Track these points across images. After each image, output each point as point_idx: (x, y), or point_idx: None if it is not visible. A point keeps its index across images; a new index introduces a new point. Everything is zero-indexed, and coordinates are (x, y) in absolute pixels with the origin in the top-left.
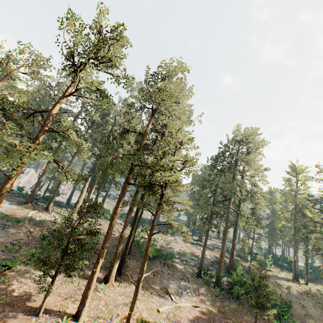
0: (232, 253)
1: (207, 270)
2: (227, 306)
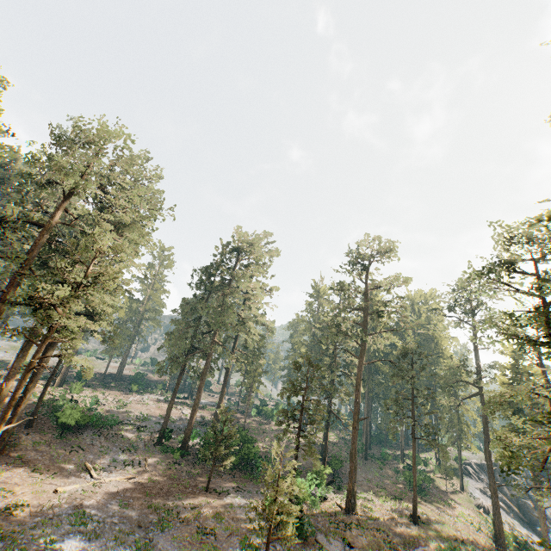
0: (219, 405)
1: (170, 432)
2: (186, 472)
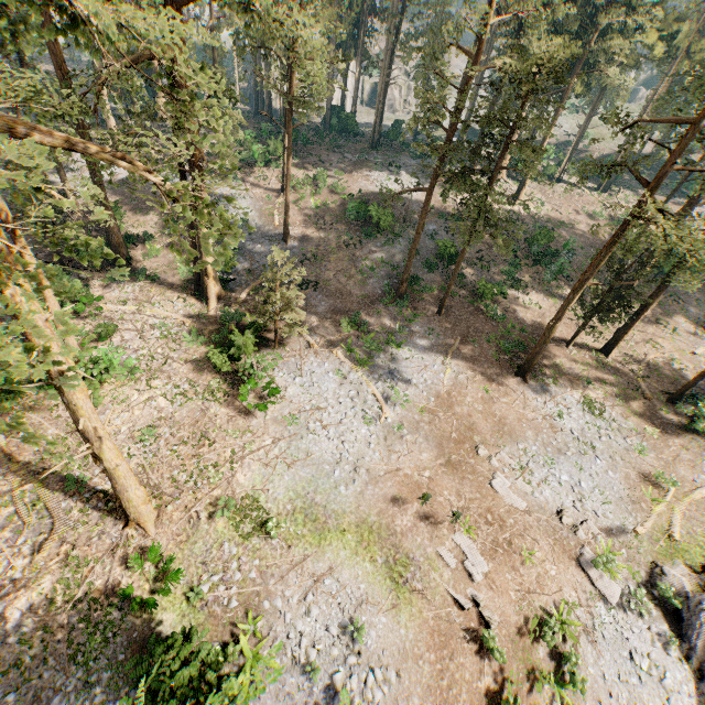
0: None
1: None
2: None
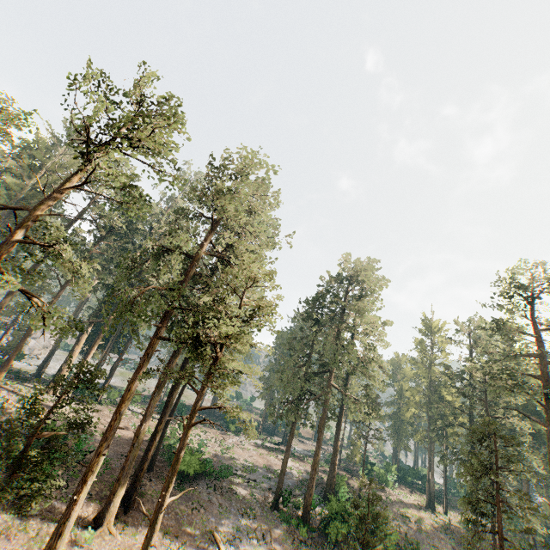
0: (333, 463)
1: (288, 495)
2: None
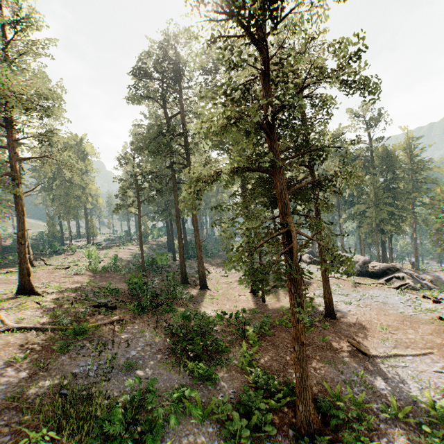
0: (170, 234)
1: None
2: (207, 262)
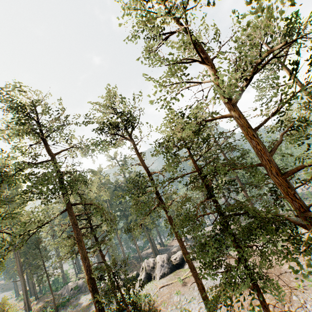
0: None
1: None
2: None
